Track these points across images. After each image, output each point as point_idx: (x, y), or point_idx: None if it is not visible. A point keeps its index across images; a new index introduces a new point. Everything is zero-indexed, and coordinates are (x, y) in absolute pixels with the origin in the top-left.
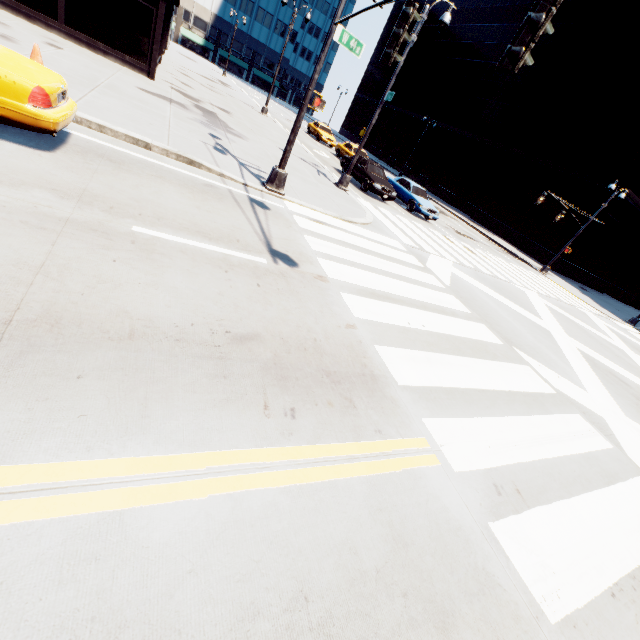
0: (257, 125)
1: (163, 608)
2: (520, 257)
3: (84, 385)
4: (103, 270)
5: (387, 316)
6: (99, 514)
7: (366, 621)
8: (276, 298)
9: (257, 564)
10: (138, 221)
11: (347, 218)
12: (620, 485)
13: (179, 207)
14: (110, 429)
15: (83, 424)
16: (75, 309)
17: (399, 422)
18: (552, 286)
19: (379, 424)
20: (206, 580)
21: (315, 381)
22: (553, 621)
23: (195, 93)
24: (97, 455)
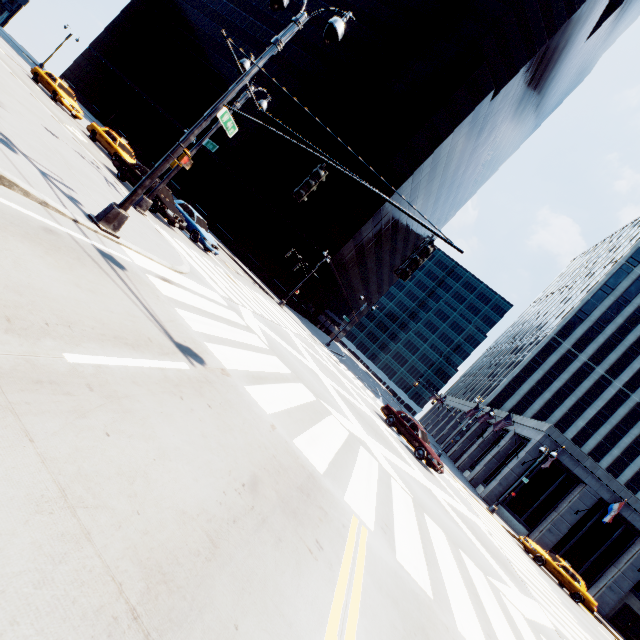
0: None
1: None
2: (266, 290)
3: (246, 633)
4: (115, 458)
5: (275, 402)
6: None
7: None
8: (228, 418)
9: None
10: (58, 340)
11: (178, 268)
12: (393, 490)
13: (64, 291)
14: None
15: None
16: (155, 541)
17: (342, 510)
18: (291, 320)
19: (340, 519)
20: None
21: (303, 503)
22: (432, 597)
23: None
24: None
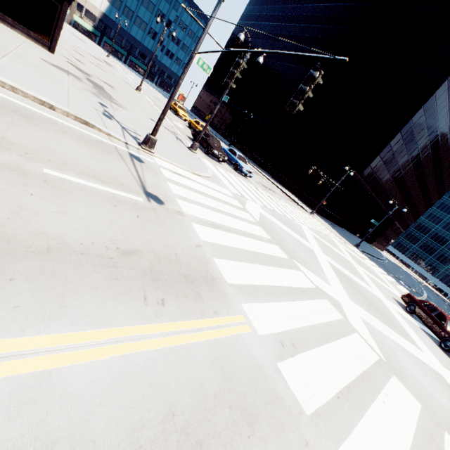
0: (133, 99)
1: (83, 428)
2: (299, 204)
3: (15, 285)
4: (23, 201)
5: (221, 239)
6: (34, 373)
7: (208, 424)
8: (150, 226)
9: (143, 396)
10: (48, 165)
11: (196, 172)
12: (345, 338)
13: (79, 156)
14: (37, 316)
15: (17, 313)
16: (4, 230)
17: (228, 306)
18: (316, 223)
19: (216, 308)
20: (110, 409)
21: (177, 281)
22: (308, 413)
23: (86, 68)
24: (29, 334)
